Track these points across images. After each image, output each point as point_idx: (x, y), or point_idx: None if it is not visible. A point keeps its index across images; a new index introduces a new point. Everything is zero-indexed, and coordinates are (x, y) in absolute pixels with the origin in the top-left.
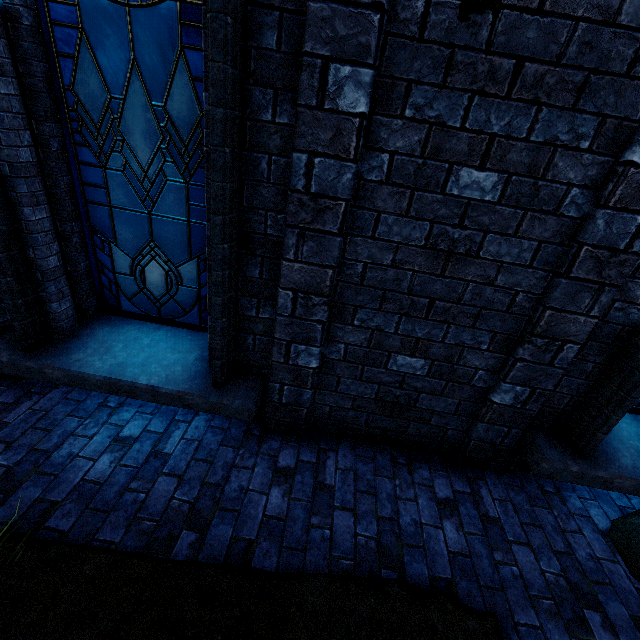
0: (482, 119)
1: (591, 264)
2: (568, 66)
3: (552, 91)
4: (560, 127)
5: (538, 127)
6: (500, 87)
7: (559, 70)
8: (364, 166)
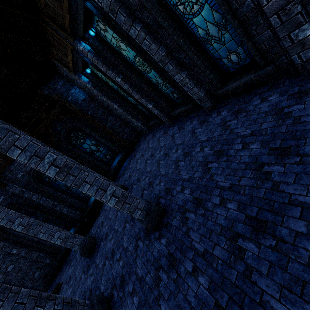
0: (3, 268)
1: (27, 254)
2: (1, 260)
3: (3, 261)
4: (8, 260)
5: (7, 262)
6: (0, 266)
7: (1, 261)
8: (2, 281)
